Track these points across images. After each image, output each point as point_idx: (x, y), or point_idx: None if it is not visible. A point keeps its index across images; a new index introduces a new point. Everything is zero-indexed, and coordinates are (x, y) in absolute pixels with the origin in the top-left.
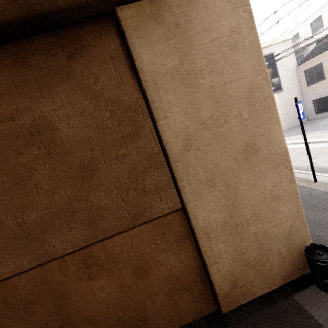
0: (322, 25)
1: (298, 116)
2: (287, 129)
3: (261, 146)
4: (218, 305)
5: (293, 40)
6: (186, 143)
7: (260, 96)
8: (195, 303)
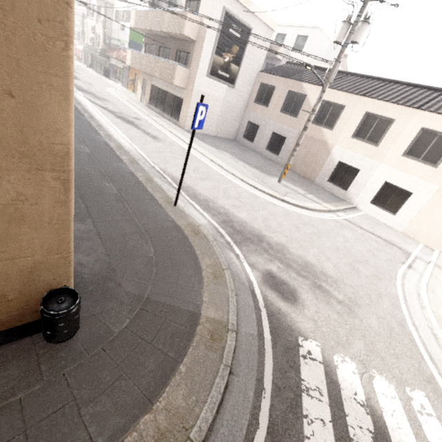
0: (302, 48)
1: (192, 121)
2: (213, 136)
3: (1, 116)
4: None
5: (279, 38)
6: None
7: (28, 1)
8: None
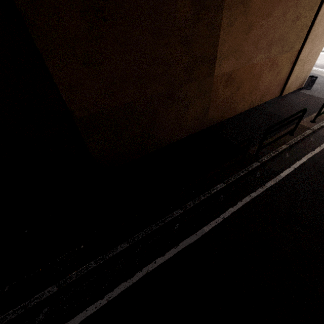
0: None
1: None
2: None
3: None
4: (282, 93)
5: None
6: (320, 19)
7: None
8: (277, 92)
